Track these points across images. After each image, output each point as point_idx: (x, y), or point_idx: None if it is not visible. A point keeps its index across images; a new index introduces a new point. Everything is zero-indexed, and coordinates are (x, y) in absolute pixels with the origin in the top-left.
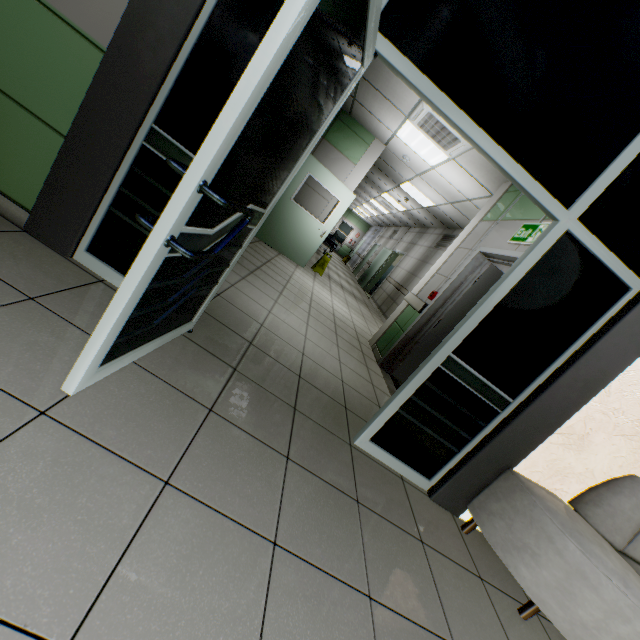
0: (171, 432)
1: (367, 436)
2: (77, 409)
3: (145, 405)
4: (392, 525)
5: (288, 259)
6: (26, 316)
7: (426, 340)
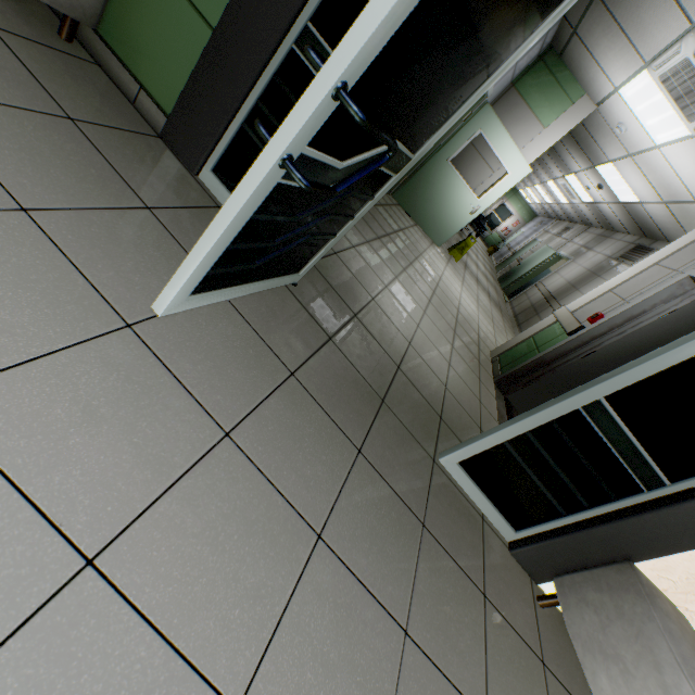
0: (246, 384)
1: (456, 458)
2: (161, 332)
3: (228, 348)
4: (455, 564)
5: (424, 233)
6: (139, 224)
7: (565, 370)
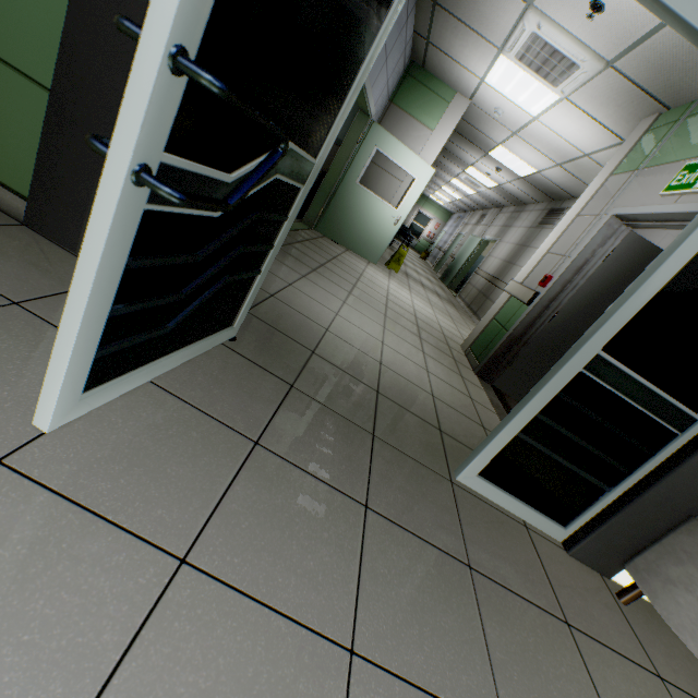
0: (196, 479)
1: (474, 469)
2: (54, 452)
3: (161, 441)
4: (522, 601)
5: (357, 256)
6: (2, 325)
7: (538, 339)
